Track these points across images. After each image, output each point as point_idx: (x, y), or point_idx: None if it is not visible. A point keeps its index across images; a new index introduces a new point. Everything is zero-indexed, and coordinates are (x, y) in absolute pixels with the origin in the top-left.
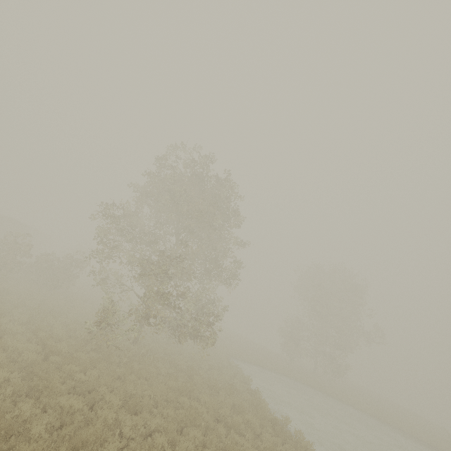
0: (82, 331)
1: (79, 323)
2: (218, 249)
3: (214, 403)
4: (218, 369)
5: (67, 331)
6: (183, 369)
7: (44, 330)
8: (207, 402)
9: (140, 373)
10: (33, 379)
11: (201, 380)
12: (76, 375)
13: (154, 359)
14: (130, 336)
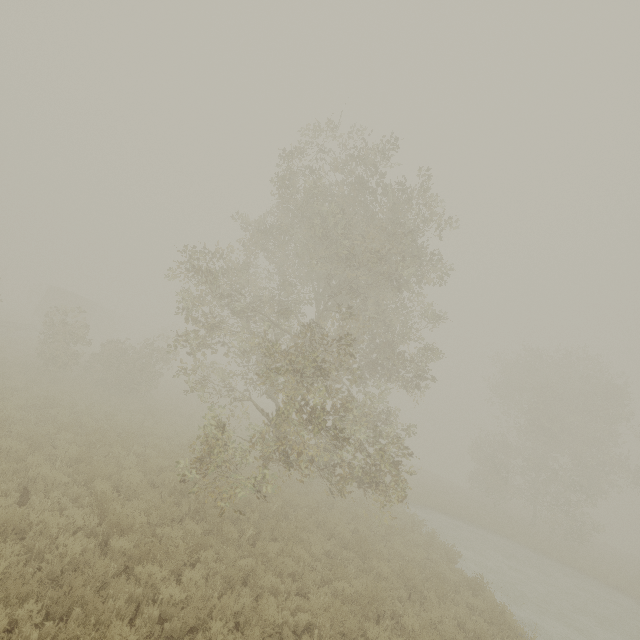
0: (171, 473)
1: (165, 456)
2: (393, 326)
3: (434, 635)
4: (398, 533)
5: (146, 472)
6: (346, 540)
7: (107, 474)
8: (420, 633)
9: (281, 565)
10: (73, 606)
11: (387, 570)
12: (162, 591)
13: (297, 524)
14: (249, 476)
